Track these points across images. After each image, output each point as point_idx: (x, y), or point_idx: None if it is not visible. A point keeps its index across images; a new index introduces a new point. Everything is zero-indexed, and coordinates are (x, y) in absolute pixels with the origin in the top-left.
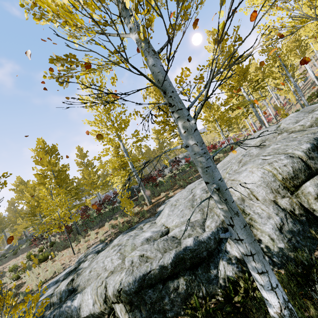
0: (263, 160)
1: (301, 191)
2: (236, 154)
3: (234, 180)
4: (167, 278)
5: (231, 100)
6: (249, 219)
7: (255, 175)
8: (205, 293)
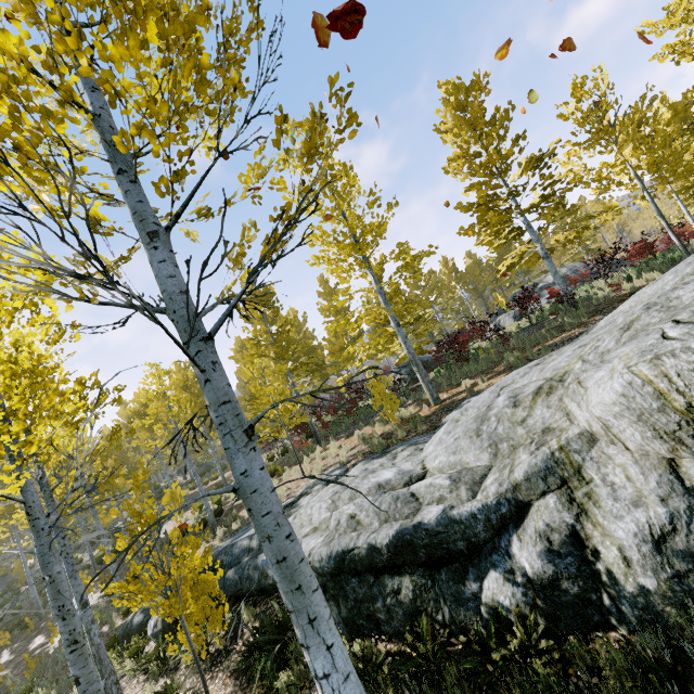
0: (658, 340)
1: None
2: (649, 293)
3: (580, 383)
4: (383, 570)
5: None
6: (585, 494)
7: (608, 387)
8: (449, 619)
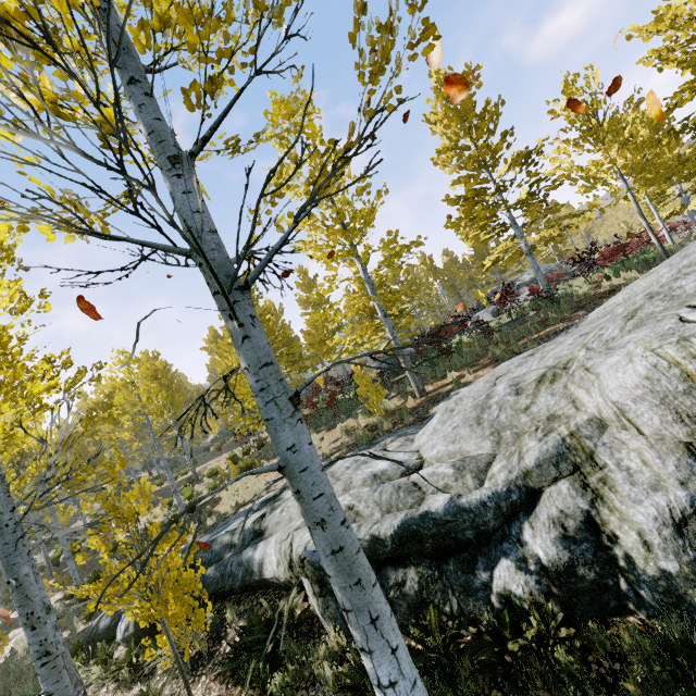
0: (677, 324)
1: None
2: (644, 285)
3: (589, 370)
4: (386, 562)
5: (693, 95)
6: (599, 480)
7: (630, 370)
8: (458, 610)
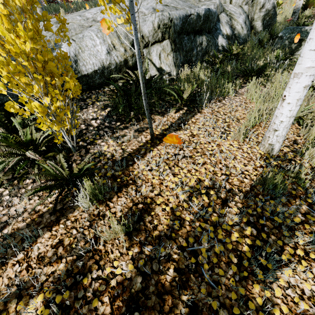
0: None
1: (257, 1)
2: None
3: None
4: (196, 32)
5: None
6: (229, 13)
7: None
8: (213, 54)
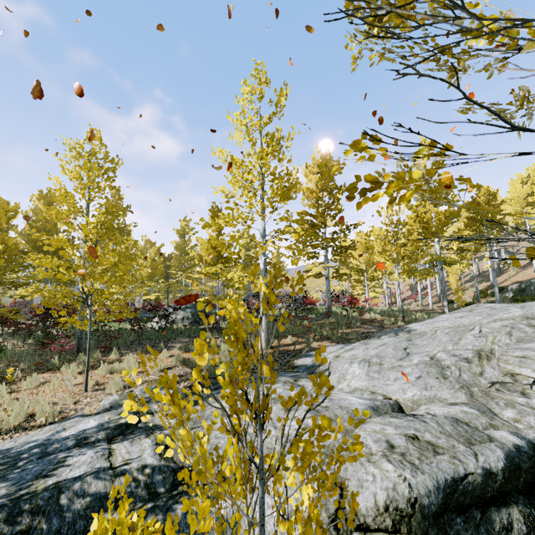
0: None
1: None
2: (469, 322)
3: (527, 357)
4: (489, 501)
5: (417, 245)
6: None
7: None
8: None
